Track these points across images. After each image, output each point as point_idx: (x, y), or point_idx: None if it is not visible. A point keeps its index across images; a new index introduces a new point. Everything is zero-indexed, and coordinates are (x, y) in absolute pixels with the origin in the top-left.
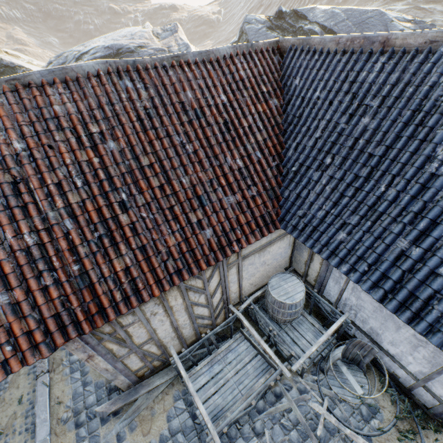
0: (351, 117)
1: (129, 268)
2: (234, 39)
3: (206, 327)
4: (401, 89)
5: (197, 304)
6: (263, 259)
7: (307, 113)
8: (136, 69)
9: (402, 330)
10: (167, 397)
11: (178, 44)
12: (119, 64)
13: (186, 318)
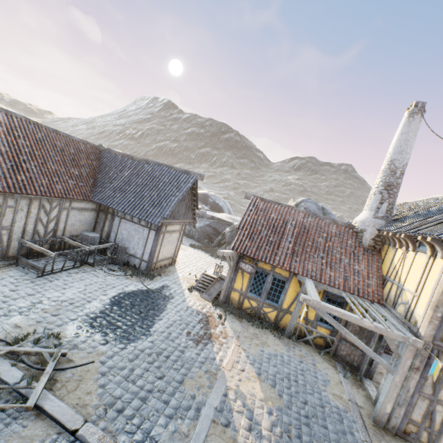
0: (122, 172)
1: (23, 180)
2: None
3: None
4: (134, 167)
5: (42, 221)
6: (80, 218)
7: (108, 169)
8: (38, 125)
9: (135, 238)
10: (5, 269)
11: None
12: (31, 120)
13: (32, 227)
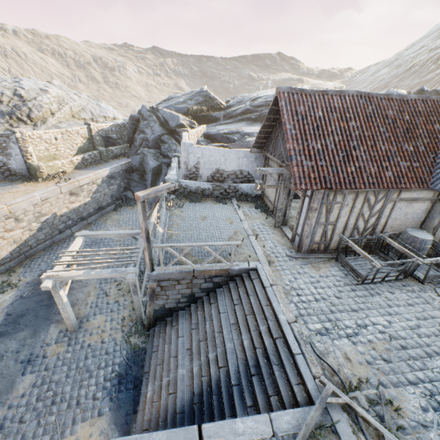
0: None
1: (352, 172)
2: None
3: (354, 241)
4: None
5: (363, 215)
6: (406, 211)
7: None
8: (367, 97)
9: None
10: (326, 264)
11: None
12: (362, 93)
13: (353, 223)
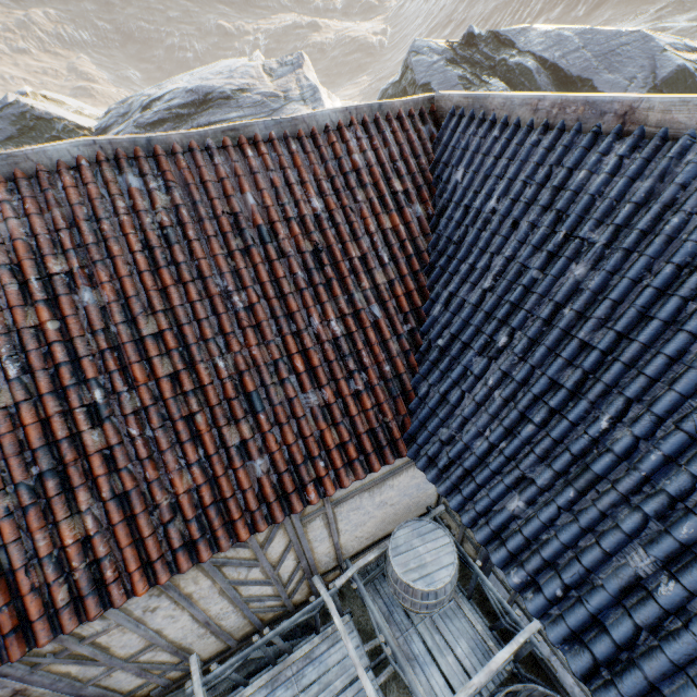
0: (552, 258)
1: (90, 538)
2: (395, 78)
3: (272, 610)
4: (654, 215)
5: (245, 582)
6: (380, 499)
7: (472, 237)
8: (153, 154)
9: None
10: None
11: (302, 86)
12: (119, 145)
13: (226, 603)
